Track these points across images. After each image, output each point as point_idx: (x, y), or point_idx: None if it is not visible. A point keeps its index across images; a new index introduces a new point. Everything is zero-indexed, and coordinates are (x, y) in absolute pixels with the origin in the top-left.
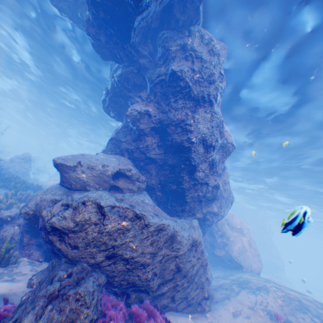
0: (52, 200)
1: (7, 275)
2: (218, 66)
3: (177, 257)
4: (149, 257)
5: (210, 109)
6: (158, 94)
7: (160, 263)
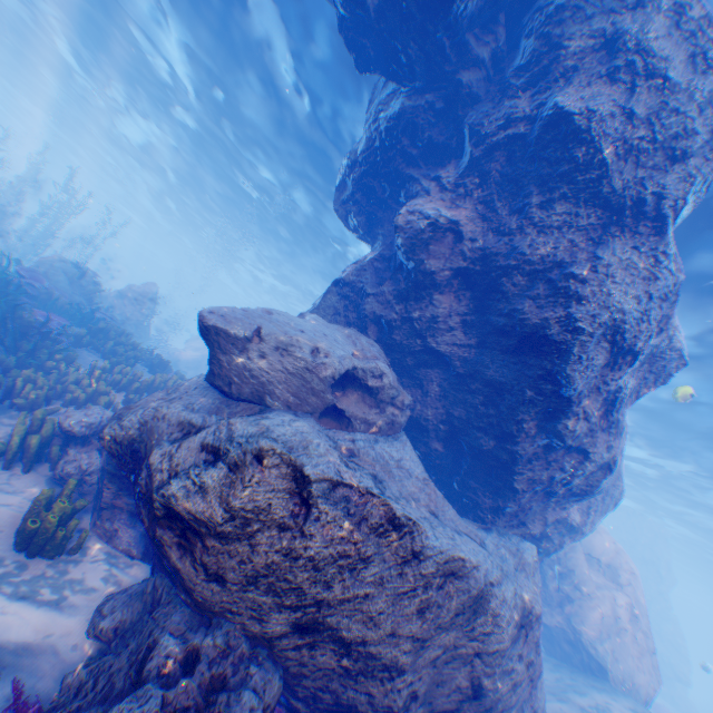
0: (181, 421)
1: (49, 587)
2: (711, 110)
3: (480, 657)
4: (408, 649)
5: (653, 240)
6: (495, 178)
7: (433, 666)
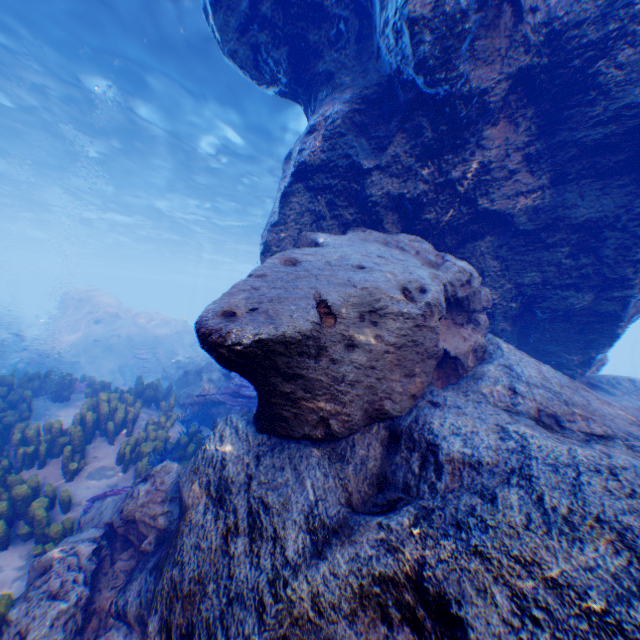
0: (361, 593)
1: None
2: None
3: None
4: None
5: None
6: None
7: None
